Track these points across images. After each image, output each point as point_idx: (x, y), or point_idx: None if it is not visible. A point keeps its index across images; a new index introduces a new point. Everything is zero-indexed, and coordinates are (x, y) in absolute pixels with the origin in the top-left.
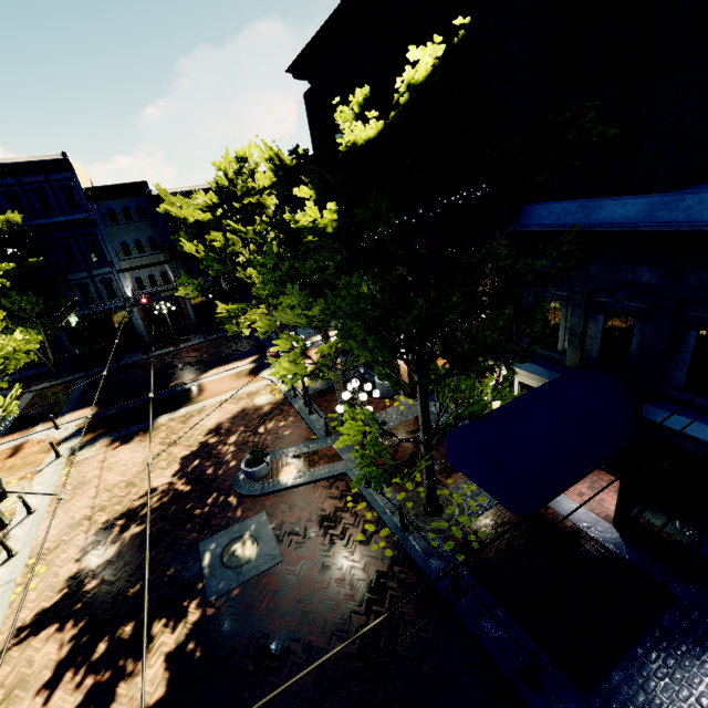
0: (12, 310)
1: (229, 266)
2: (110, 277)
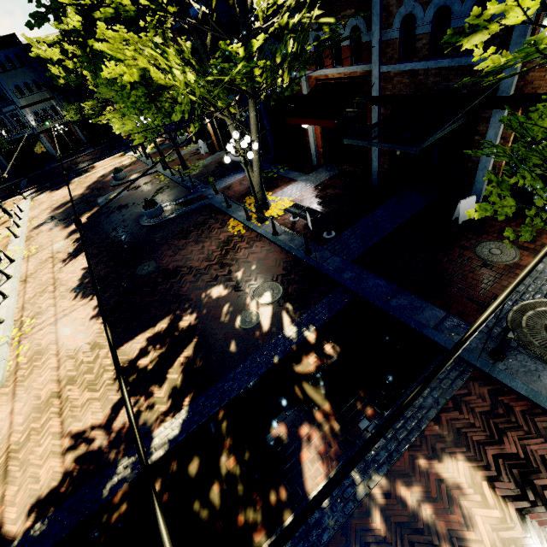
0: None
1: (79, 78)
2: (16, 113)
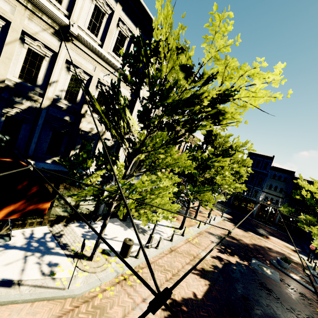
0: None
1: None
2: (258, 191)
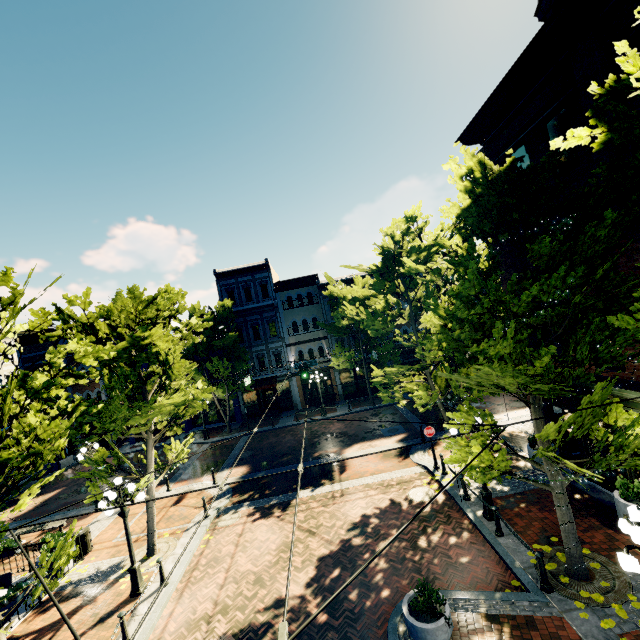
0: (211, 372)
1: (390, 324)
2: (280, 349)
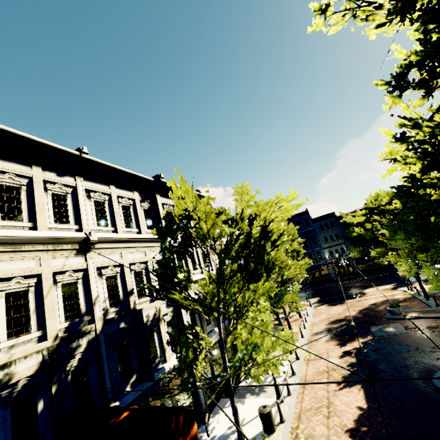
0: None
1: (374, 233)
2: (319, 251)
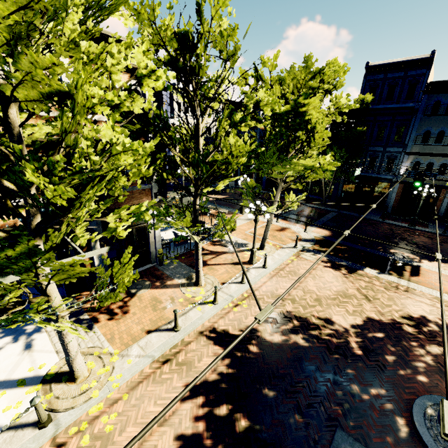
0: None
1: None
2: (396, 155)
